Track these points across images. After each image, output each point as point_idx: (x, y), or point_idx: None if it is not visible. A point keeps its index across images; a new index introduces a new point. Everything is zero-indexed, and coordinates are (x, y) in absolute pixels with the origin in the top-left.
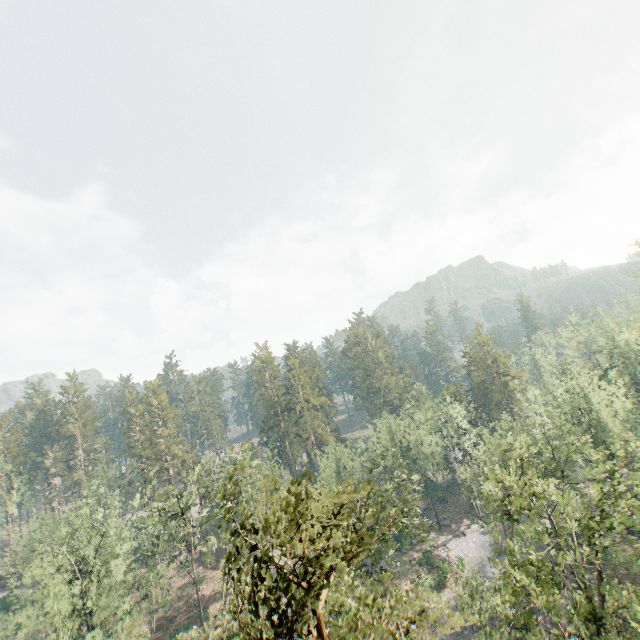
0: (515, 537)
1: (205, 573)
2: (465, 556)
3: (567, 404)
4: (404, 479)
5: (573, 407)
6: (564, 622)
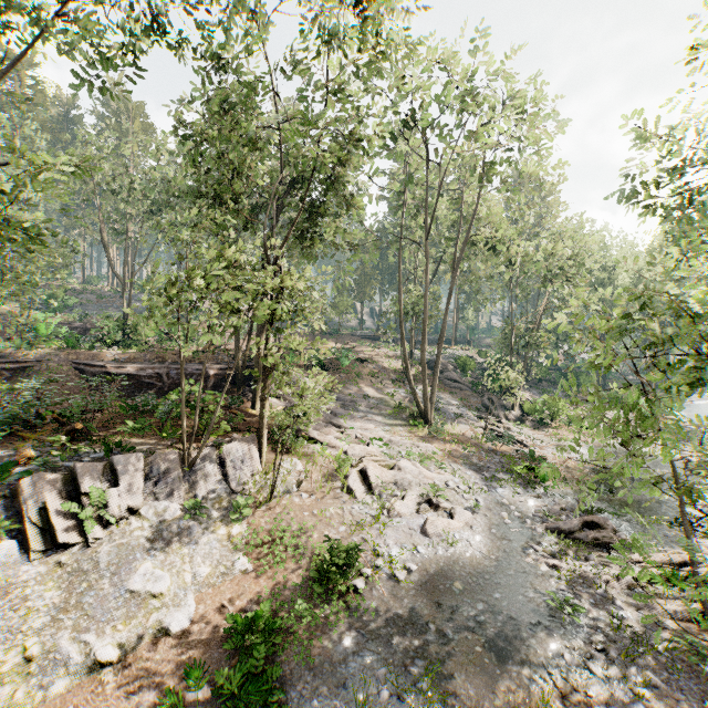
0: None
1: (308, 343)
2: None
3: None
4: None
5: None
6: None
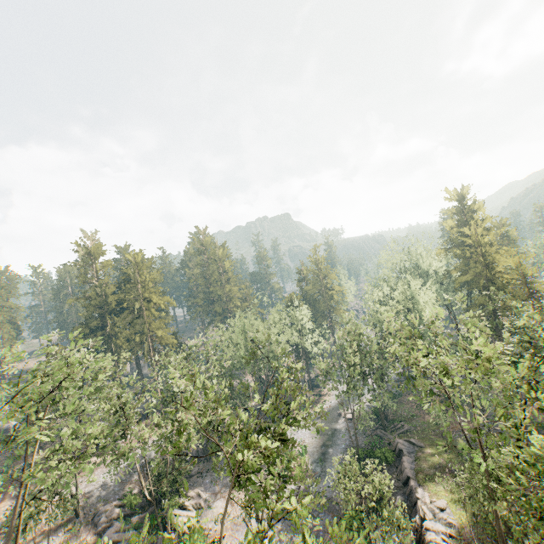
0: (457, 409)
1: None
2: (303, 442)
3: (400, 304)
4: (292, 367)
5: (403, 307)
6: (414, 485)
